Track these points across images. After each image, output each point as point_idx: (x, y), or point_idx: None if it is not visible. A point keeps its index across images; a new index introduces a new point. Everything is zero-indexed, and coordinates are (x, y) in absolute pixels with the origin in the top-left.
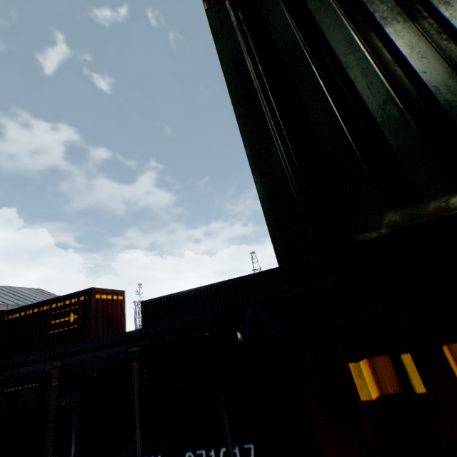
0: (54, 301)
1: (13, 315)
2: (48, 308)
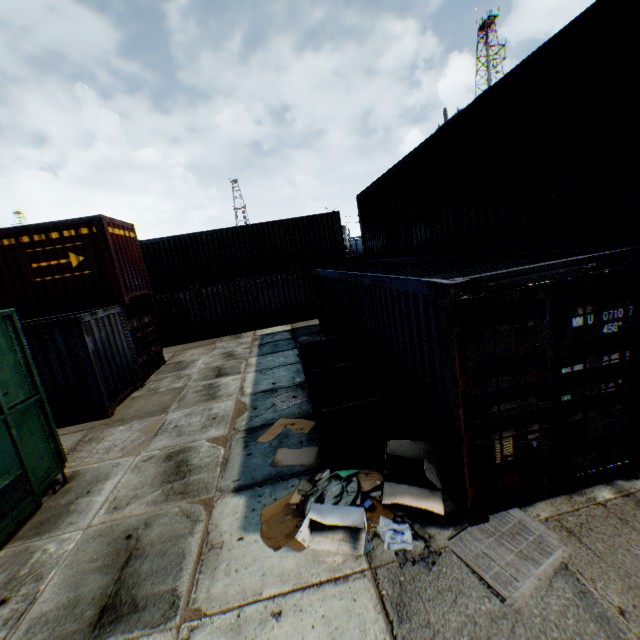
0: (23, 232)
1: None
2: (14, 242)
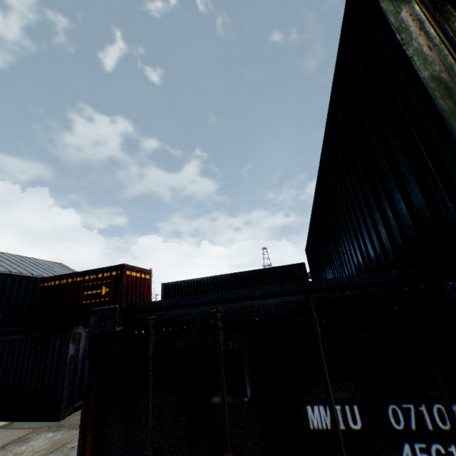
0: (87, 273)
1: (48, 282)
2: (81, 279)
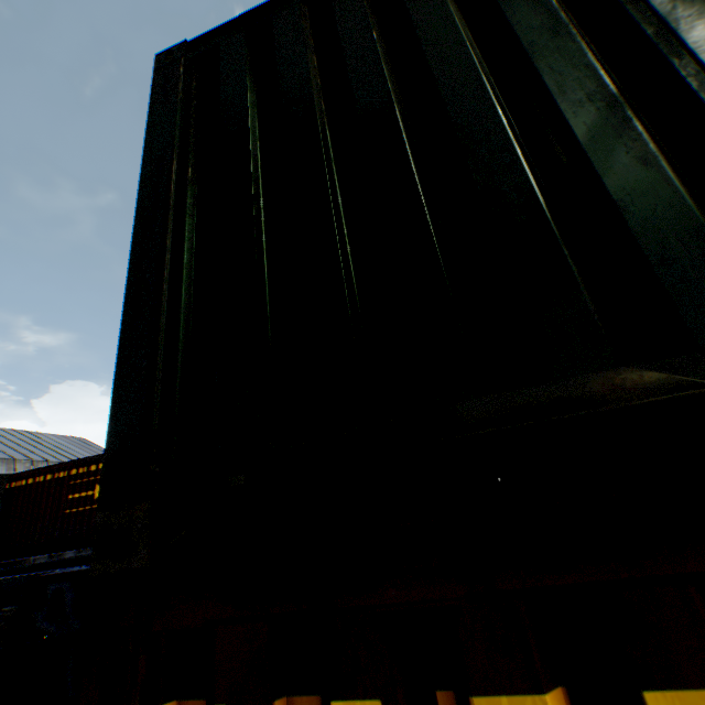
0: (75, 465)
1: (18, 482)
2: (67, 474)
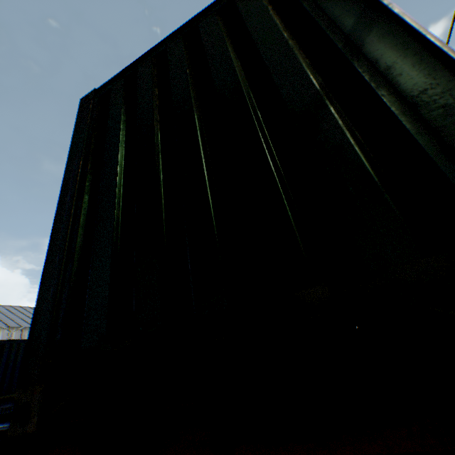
0: None
1: None
2: None
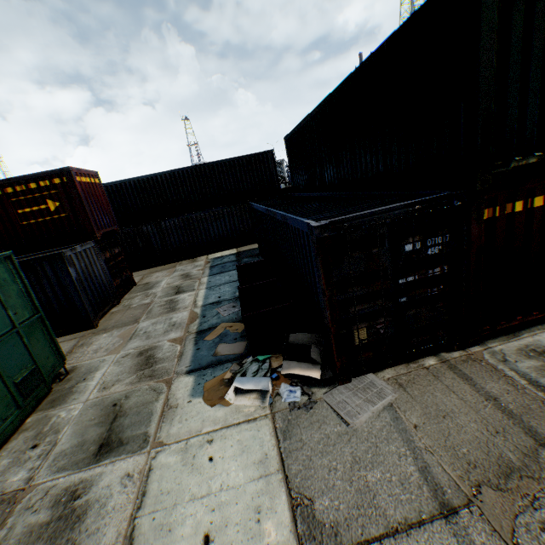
0: (7, 184)
1: None
2: (1, 193)
